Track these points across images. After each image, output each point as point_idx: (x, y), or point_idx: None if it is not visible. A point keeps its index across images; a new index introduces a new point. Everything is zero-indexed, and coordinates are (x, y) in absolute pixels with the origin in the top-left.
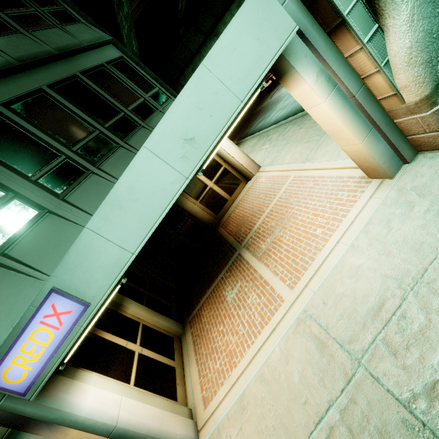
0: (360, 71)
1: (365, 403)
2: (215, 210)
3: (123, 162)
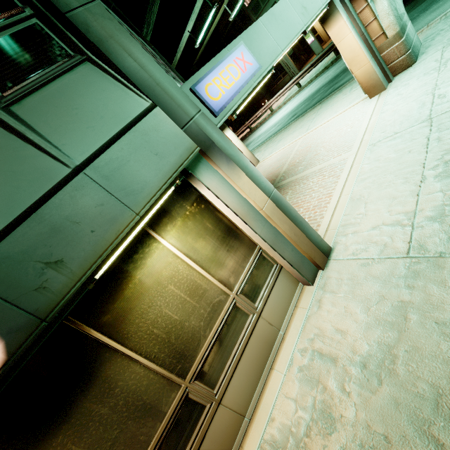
0: (364, 22)
1: (448, 119)
2: None
3: None
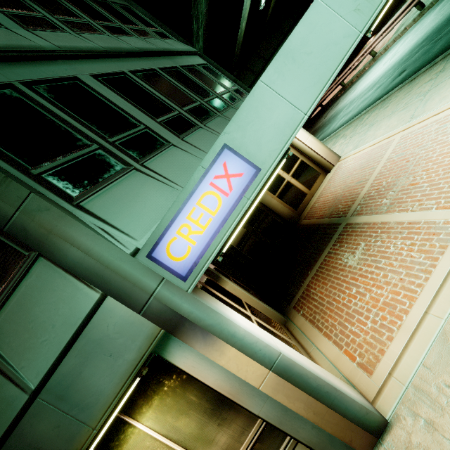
0: None
1: None
2: (293, 205)
3: (223, 125)
